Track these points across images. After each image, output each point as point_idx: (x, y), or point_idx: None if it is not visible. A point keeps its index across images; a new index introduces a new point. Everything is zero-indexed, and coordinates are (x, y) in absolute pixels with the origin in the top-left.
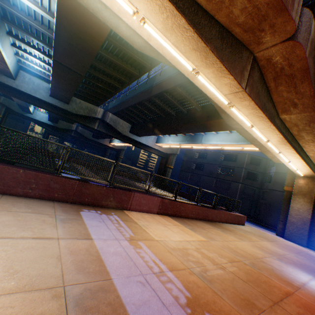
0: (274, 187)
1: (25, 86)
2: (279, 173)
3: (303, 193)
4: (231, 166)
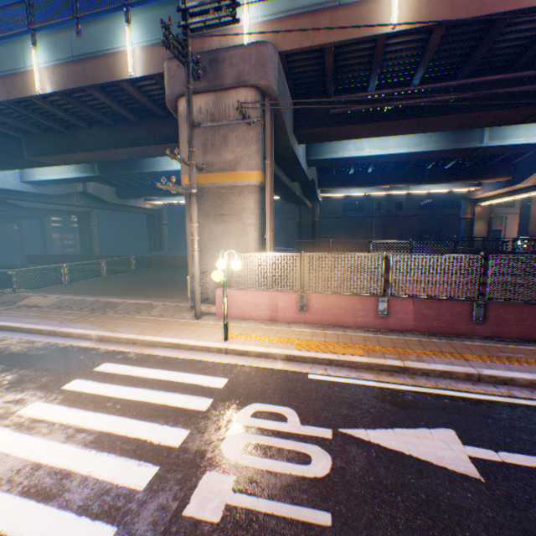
0: (408, 214)
1: (301, 154)
2: (410, 200)
3: (481, 217)
4: (359, 200)
